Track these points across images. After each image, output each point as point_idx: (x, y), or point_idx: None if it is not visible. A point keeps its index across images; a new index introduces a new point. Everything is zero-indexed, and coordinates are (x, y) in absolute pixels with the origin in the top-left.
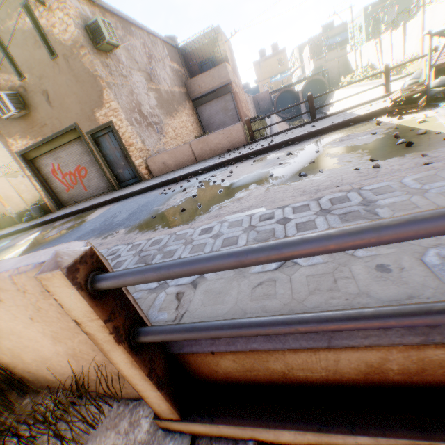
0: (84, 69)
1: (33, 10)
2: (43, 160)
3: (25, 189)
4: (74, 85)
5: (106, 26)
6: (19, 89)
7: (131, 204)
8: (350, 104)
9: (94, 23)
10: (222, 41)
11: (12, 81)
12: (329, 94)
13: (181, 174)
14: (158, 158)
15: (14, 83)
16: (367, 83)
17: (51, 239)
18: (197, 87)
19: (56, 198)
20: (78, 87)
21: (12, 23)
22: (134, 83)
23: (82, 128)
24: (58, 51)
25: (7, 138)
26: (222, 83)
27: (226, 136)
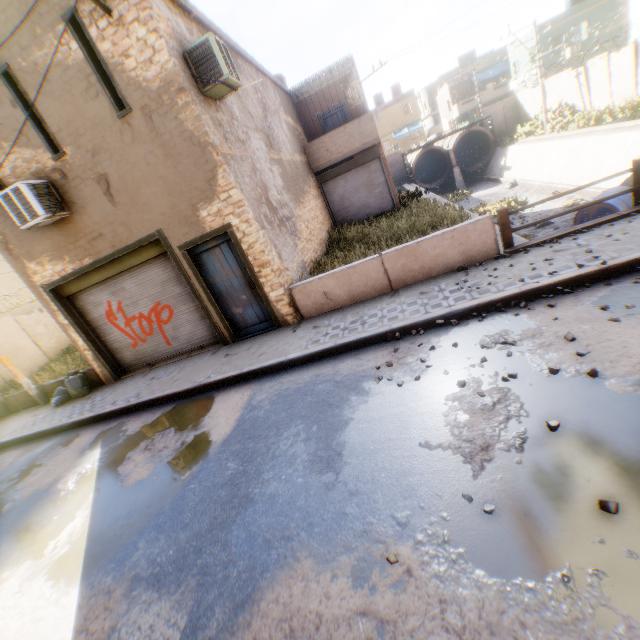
0: (181, 132)
1: (86, 26)
2: (90, 297)
3: (44, 332)
4: (159, 163)
5: (220, 51)
6: (52, 174)
7: (310, 401)
8: (551, 165)
9: (202, 46)
10: (357, 79)
11: (39, 159)
12: (496, 152)
13: (396, 327)
14: (316, 286)
15: (41, 164)
16: (578, 133)
17: (150, 502)
18: (324, 153)
19: (112, 359)
20: (167, 165)
21: (41, 54)
22: (254, 151)
23: (170, 238)
24: (131, 101)
25: (25, 261)
26: (365, 144)
27: (457, 242)
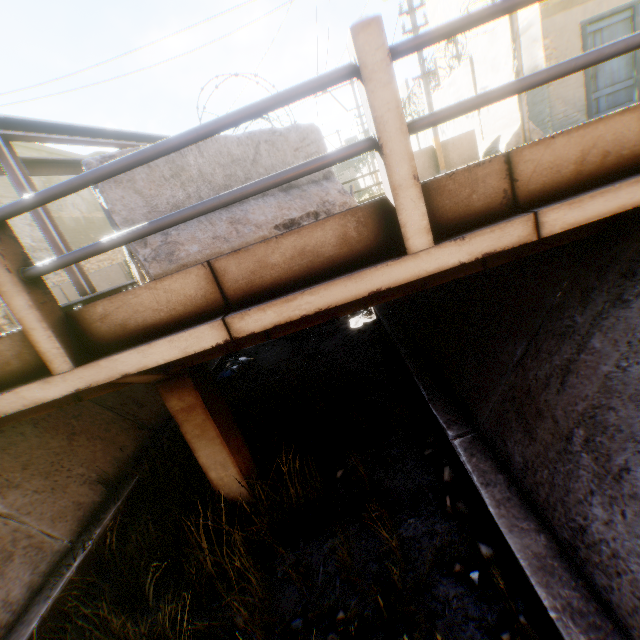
0: None
1: None
2: None
3: None
4: None
5: None
6: None
7: None
8: None
9: None
10: None
11: None
12: None
13: None
14: None
15: None
16: None
17: None
18: None
19: None
20: None
21: None
22: None
23: None
24: None
25: None
26: None
27: (105, 278)
